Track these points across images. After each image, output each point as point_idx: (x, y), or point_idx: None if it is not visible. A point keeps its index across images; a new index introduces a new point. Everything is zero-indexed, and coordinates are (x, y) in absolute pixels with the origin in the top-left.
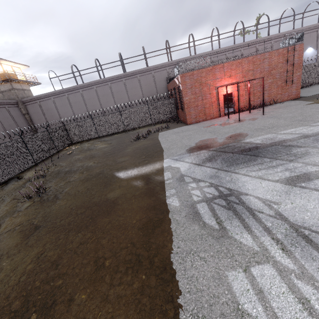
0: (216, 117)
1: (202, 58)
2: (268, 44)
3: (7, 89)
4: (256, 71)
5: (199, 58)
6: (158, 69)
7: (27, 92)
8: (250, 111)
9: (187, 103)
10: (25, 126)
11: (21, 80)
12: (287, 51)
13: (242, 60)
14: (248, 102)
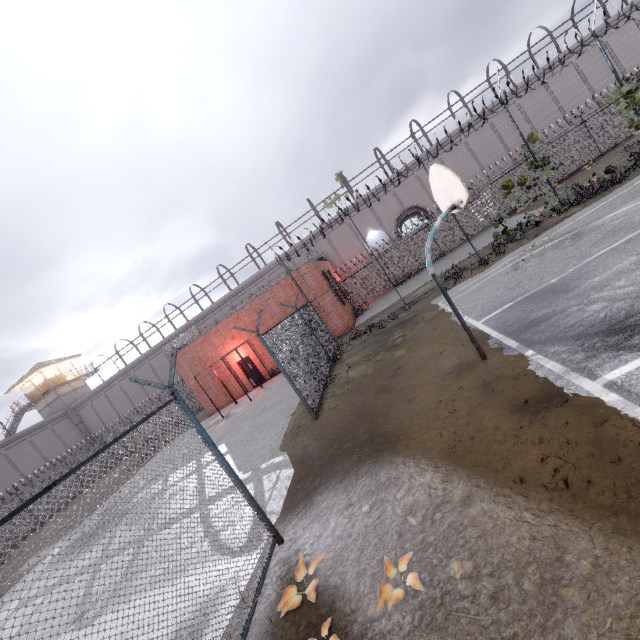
0: (244, 394)
1: (187, 331)
2: (365, 210)
3: (53, 399)
4: (265, 318)
5: (267, 271)
6: (217, 308)
7: (81, 391)
8: (260, 386)
9: (195, 389)
10: (78, 441)
11: (65, 383)
12: (292, 280)
13: (239, 313)
14: (254, 375)
